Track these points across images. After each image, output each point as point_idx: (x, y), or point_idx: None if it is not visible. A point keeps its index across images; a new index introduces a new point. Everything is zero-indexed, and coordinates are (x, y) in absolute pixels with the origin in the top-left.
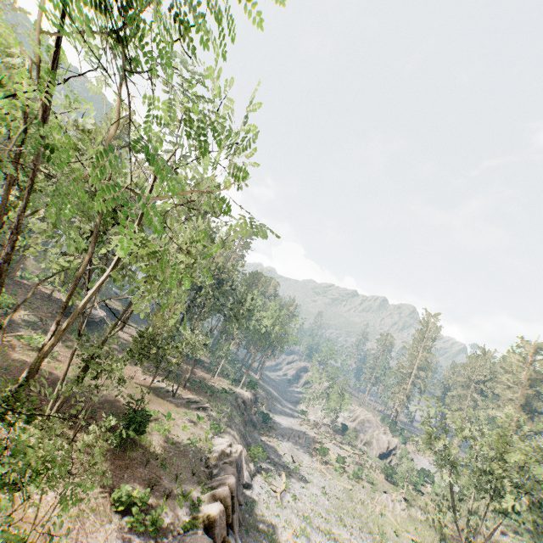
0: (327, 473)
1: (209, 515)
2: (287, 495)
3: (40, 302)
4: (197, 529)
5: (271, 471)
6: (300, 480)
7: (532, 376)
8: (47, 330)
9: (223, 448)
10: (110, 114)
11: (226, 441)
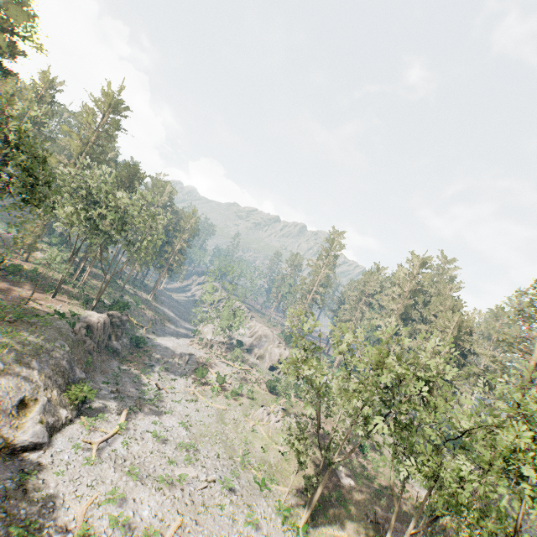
0: (201, 395)
1: None
2: (117, 441)
3: None
4: None
5: (110, 409)
6: (155, 413)
7: (415, 288)
8: None
9: None
10: None
11: None
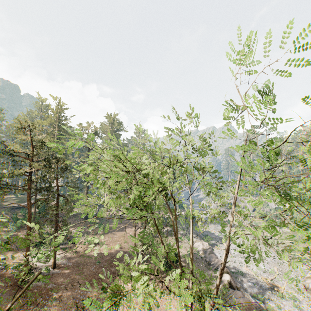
0: None
1: (228, 281)
2: (231, 251)
3: (71, 219)
4: (229, 290)
5: (216, 243)
6: (230, 241)
7: None
8: (87, 232)
9: (202, 247)
10: (49, 105)
11: (199, 243)
